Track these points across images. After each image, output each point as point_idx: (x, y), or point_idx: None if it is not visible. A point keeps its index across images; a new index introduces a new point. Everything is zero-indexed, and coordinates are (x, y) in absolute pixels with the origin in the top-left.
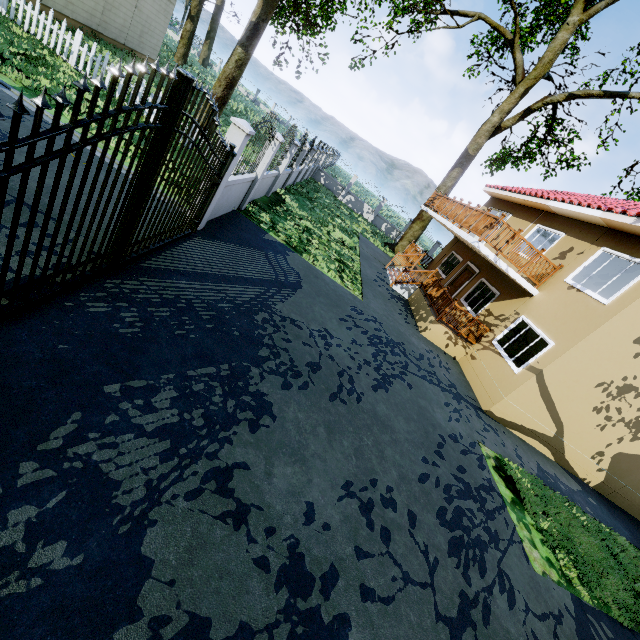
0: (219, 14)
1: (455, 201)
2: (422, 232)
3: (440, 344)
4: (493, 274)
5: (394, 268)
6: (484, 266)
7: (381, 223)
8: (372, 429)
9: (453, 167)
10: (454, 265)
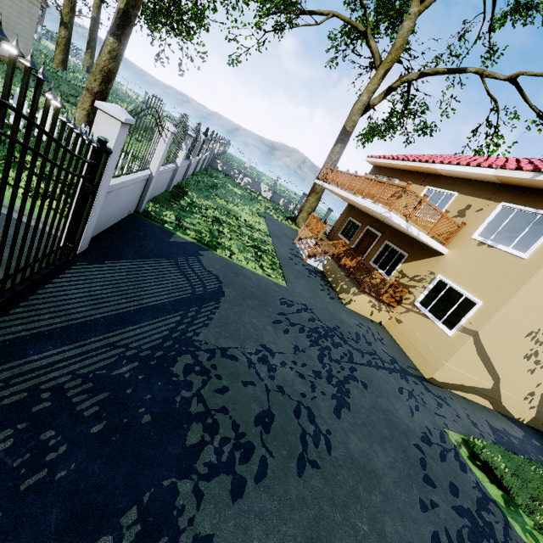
0: (96, 25)
1: (350, 173)
2: (318, 203)
3: (365, 313)
4: (396, 236)
5: (302, 241)
6: (385, 229)
7: (278, 199)
8: (359, 494)
9: (335, 143)
10: (354, 230)
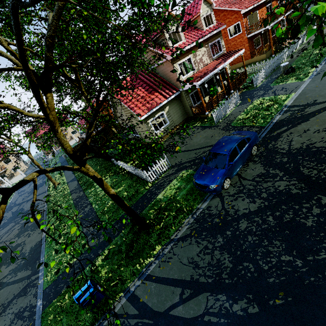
0: None
1: None
2: None
3: None
4: None
5: None
6: None
7: None
8: None
9: None
10: None
